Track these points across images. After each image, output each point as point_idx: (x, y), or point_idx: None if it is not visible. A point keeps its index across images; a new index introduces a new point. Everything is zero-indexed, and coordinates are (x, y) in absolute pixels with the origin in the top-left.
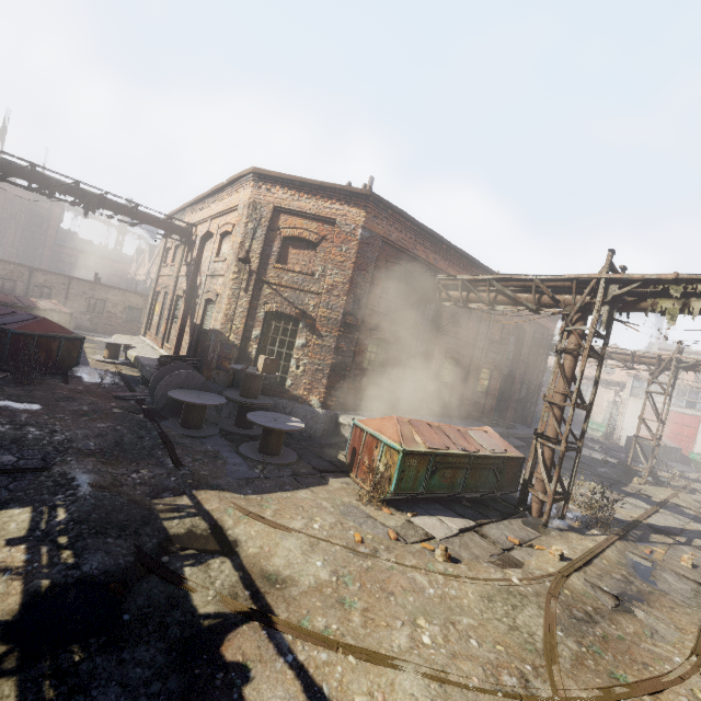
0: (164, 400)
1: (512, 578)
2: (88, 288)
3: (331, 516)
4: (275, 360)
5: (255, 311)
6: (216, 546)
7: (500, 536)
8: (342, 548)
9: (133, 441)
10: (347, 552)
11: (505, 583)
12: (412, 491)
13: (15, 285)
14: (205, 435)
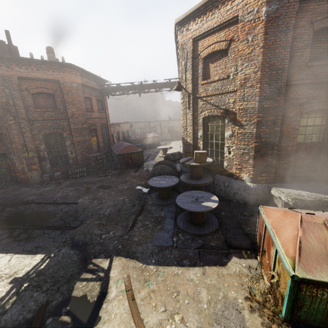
0: None
1: None
2: (166, 123)
3: (196, 317)
4: (203, 153)
5: (197, 119)
6: (87, 317)
7: None
8: None
9: (127, 209)
10: None
11: None
12: (324, 325)
13: (146, 129)
14: (166, 204)
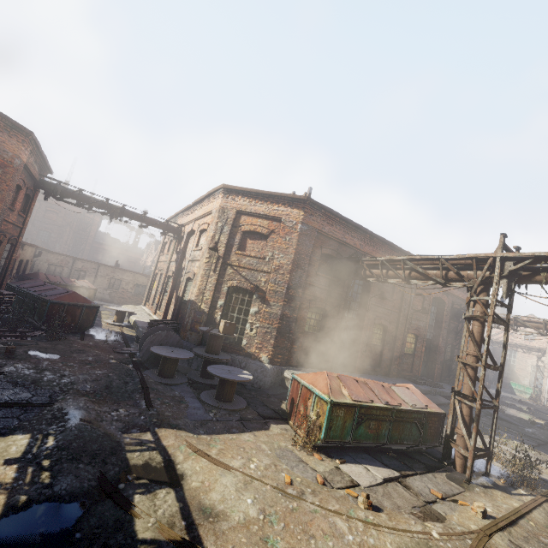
0: (148, 354)
1: (431, 532)
2: (110, 271)
3: (267, 458)
4: (233, 324)
5: (221, 286)
6: (165, 477)
7: (423, 488)
8: (272, 488)
9: (119, 386)
10: (276, 492)
11: (424, 536)
12: (340, 439)
13: (63, 269)
14: (175, 383)
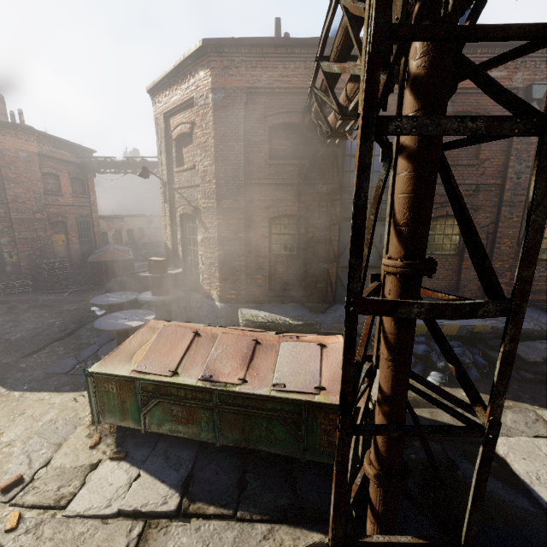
0: None
1: None
2: None
3: (20, 432)
4: (159, 261)
5: (175, 217)
6: None
7: None
8: None
9: (49, 333)
10: None
11: None
12: (126, 424)
13: None
14: None
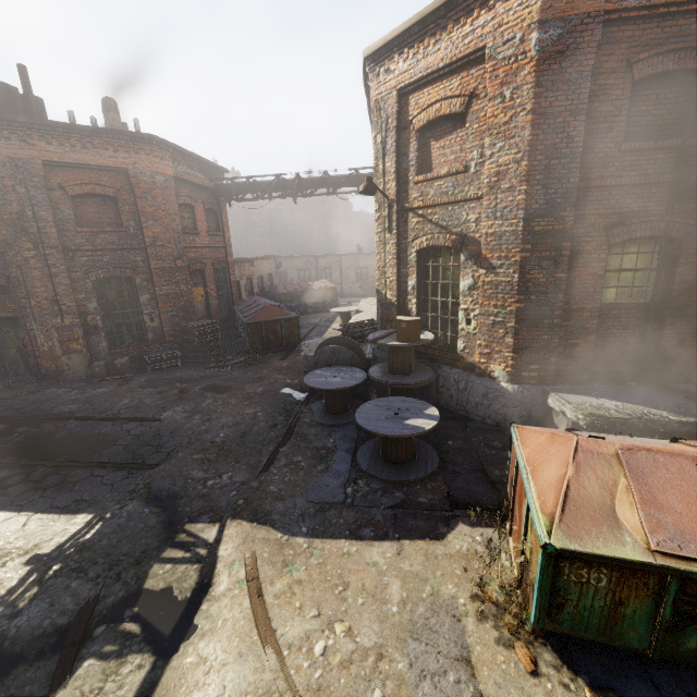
0: None
1: None
2: (353, 260)
3: (376, 627)
4: (414, 322)
5: (406, 254)
6: (172, 625)
7: None
8: None
9: (260, 431)
10: None
11: None
12: (605, 639)
13: (310, 272)
14: (338, 423)
